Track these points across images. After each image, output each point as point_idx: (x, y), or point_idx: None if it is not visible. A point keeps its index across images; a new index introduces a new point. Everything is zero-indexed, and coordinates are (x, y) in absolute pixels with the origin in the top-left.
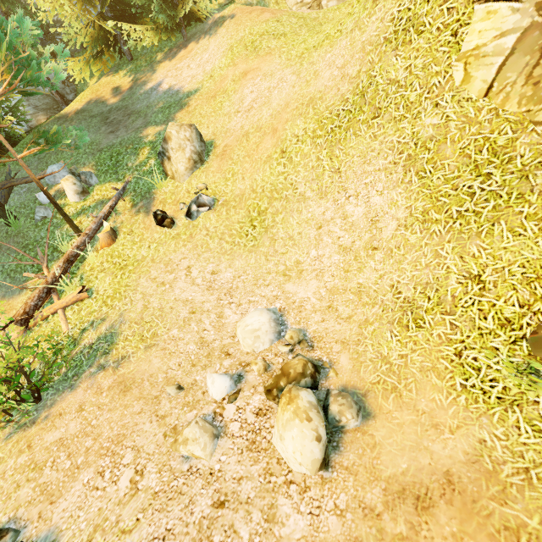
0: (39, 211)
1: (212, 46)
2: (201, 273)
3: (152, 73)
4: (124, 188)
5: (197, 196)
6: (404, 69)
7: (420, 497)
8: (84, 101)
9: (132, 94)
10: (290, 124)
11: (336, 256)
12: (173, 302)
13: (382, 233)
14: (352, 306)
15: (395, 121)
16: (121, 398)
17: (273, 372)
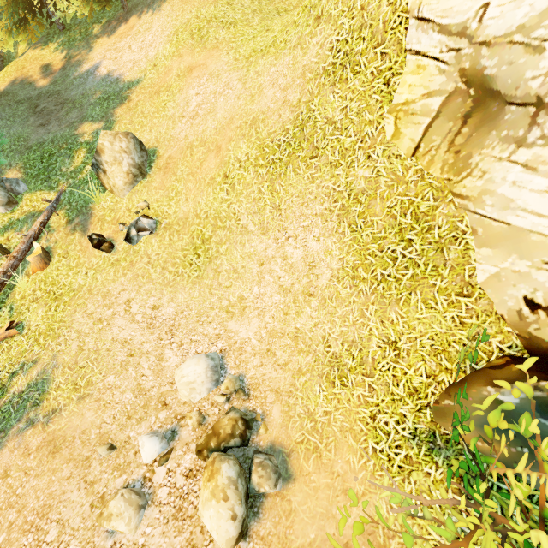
0: None
1: (155, 25)
2: (142, 308)
3: (87, 50)
4: (58, 199)
5: (136, 221)
6: (340, 110)
7: None
8: (7, 80)
9: (65, 76)
10: (234, 144)
11: (277, 296)
12: (110, 343)
13: (318, 280)
14: (289, 351)
15: (331, 166)
16: (50, 461)
17: (207, 425)
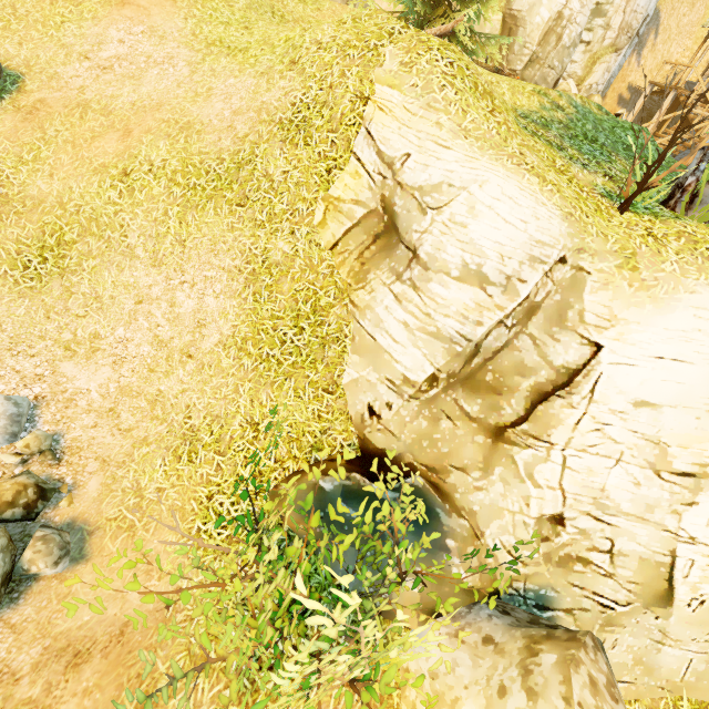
0: None
1: None
2: None
3: None
4: None
5: None
6: (282, 172)
7: (80, 653)
8: None
9: None
10: (151, 139)
11: (148, 347)
12: None
13: (203, 342)
14: (140, 416)
15: (255, 223)
16: None
17: None
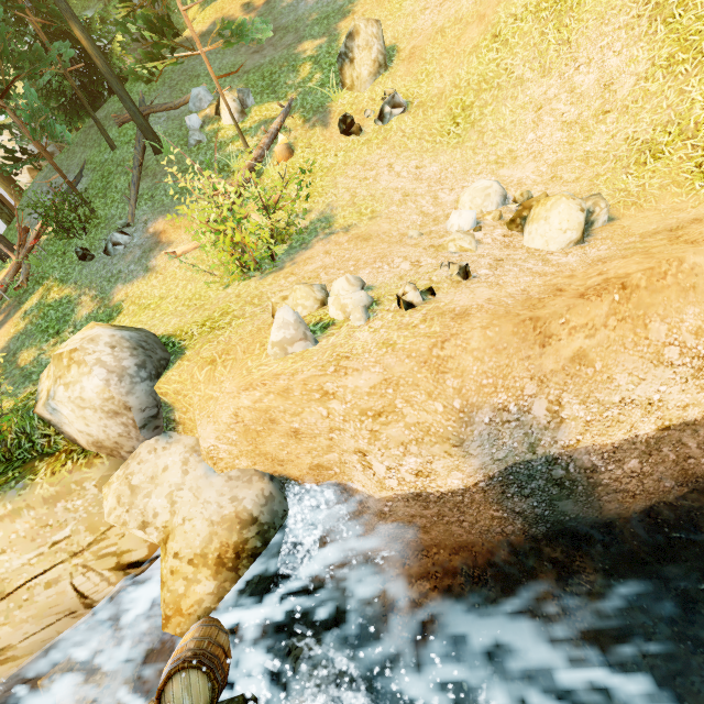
0: (194, 134)
1: None
2: (405, 168)
3: None
4: (290, 106)
5: (393, 95)
6: None
7: (673, 229)
8: (208, 21)
9: (271, 9)
10: (504, 4)
11: (558, 133)
12: (382, 190)
13: (616, 94)
14: (579, 171)
15: None
16: (365, 243)
17: (506, 220)
